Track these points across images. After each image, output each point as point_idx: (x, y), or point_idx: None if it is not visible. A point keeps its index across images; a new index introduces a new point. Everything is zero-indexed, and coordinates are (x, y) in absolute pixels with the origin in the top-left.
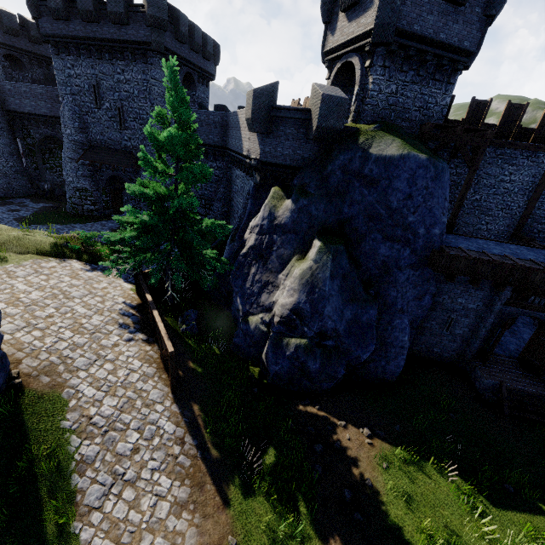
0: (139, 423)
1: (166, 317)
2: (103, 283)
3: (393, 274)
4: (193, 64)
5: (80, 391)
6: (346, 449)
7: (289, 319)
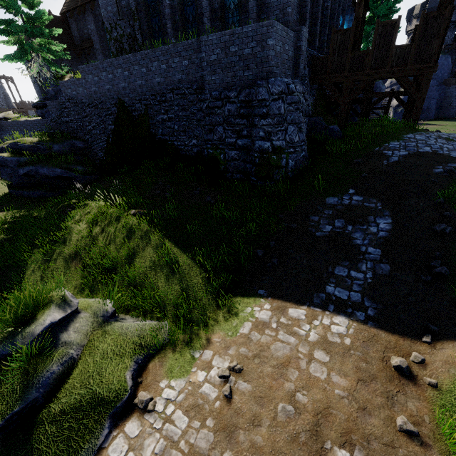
0: None
1: None
2: None
3: (430, 88)
4: None
5: None
6: None
7: (398, 105)
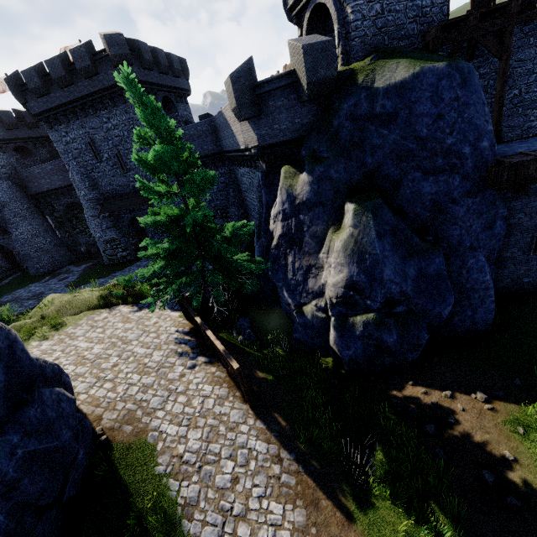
0: (229, 450)
1: (220, 333)
2: (153, 319)
3: (449, 210)
4: (167, 86)
5: (163, 431)
6: (463, 422)
7: (346, 297)
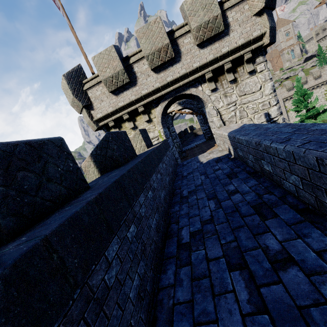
0: None
1: None
2: None
3: None
4: None
5: None
6: None
7: None
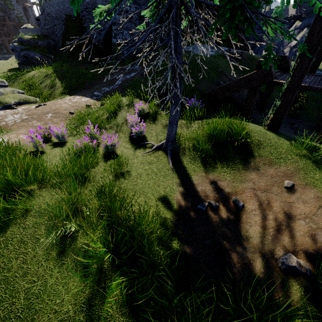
0: None
1: None
2: None
3: None
4: None
5: None
6: None
7: (294, 45)
